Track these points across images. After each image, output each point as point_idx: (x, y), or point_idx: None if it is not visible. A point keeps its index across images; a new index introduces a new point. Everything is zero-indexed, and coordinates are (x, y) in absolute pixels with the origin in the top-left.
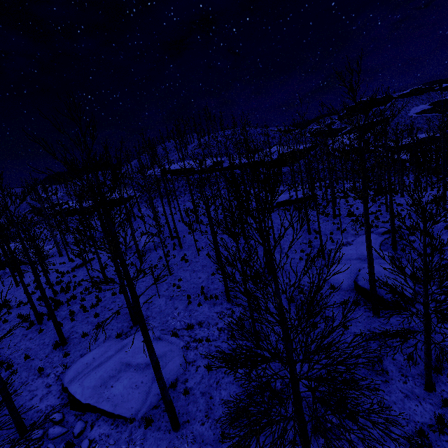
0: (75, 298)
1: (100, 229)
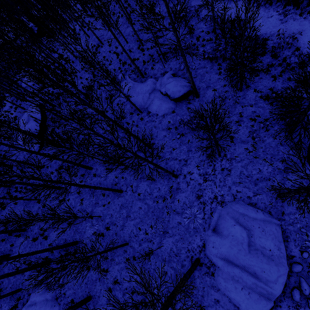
0: None
1: None
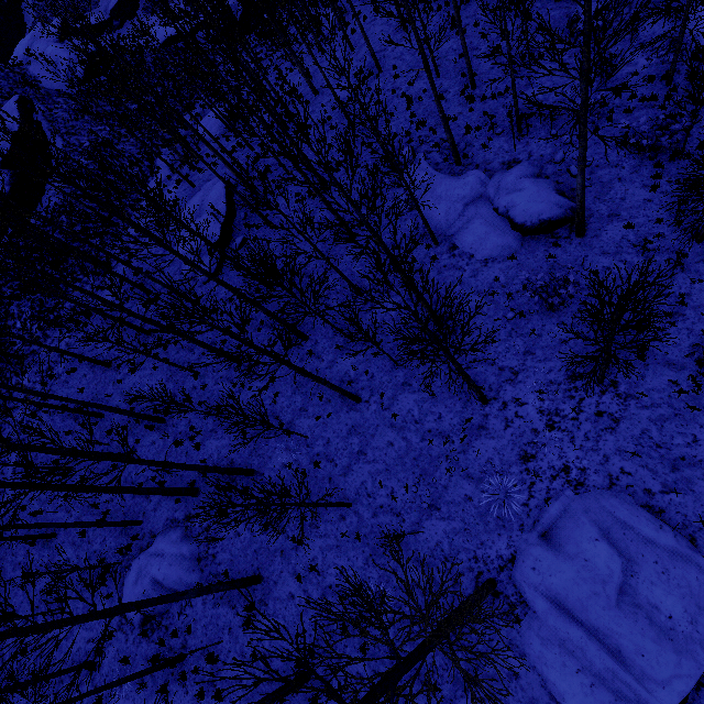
0: None
1: None
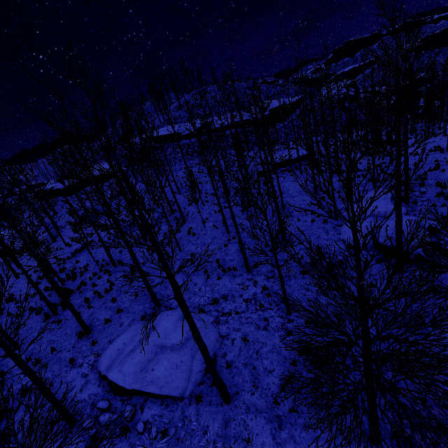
0: (86, 284)
1: (91, 209)
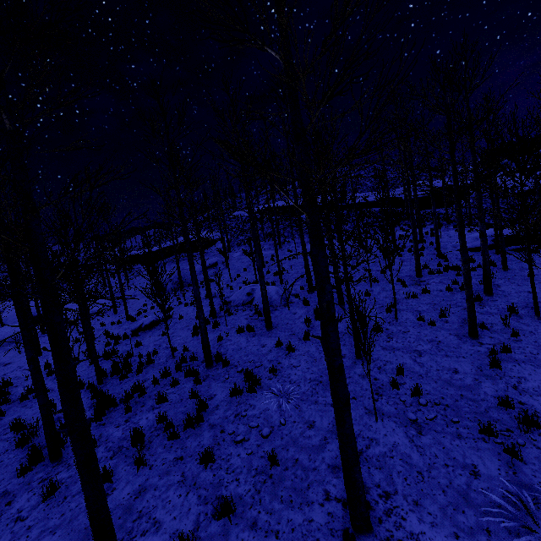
0: (143, 393)
1: (174, 278)
